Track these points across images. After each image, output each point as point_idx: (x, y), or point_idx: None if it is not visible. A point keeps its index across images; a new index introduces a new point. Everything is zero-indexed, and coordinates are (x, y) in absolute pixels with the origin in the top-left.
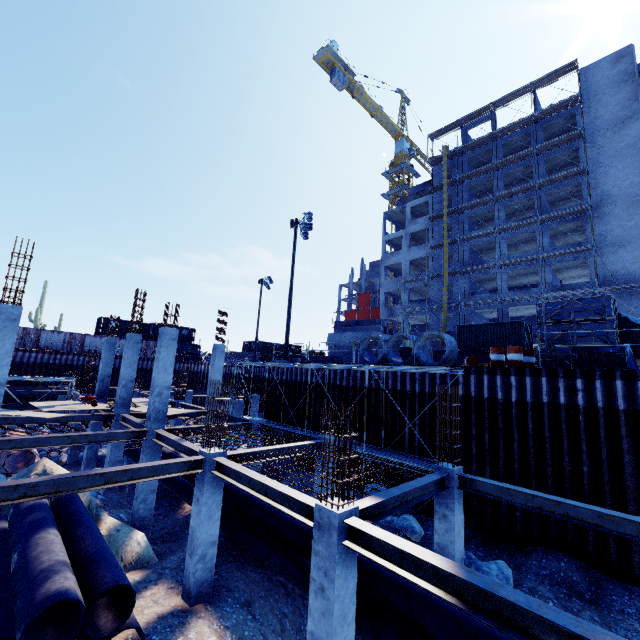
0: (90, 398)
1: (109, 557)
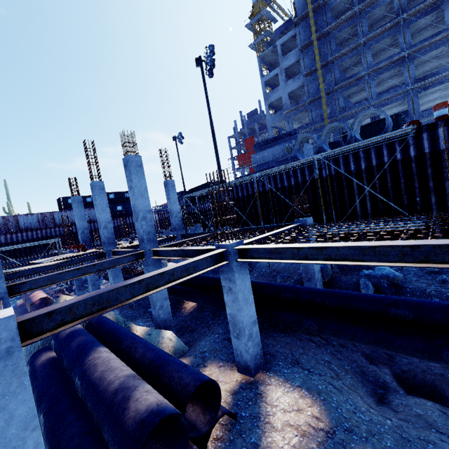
0: (79, 246)
1: (170, 358)
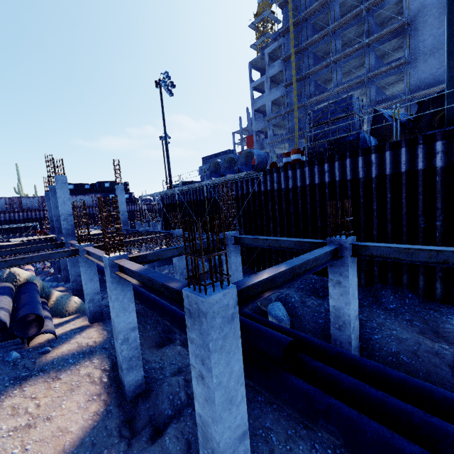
0: (41, 231)
1: (32, 304)
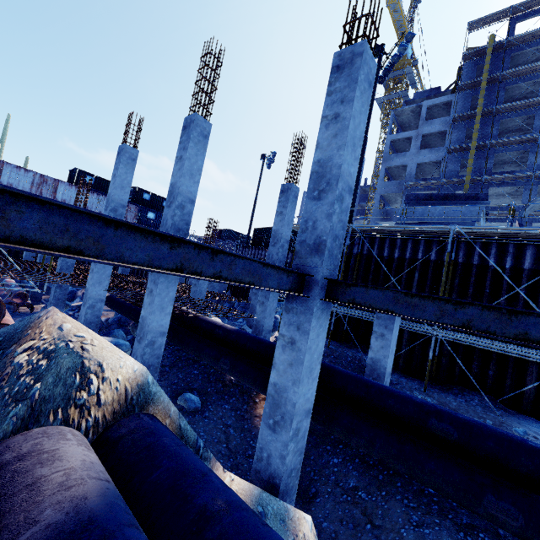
0: None
1: None
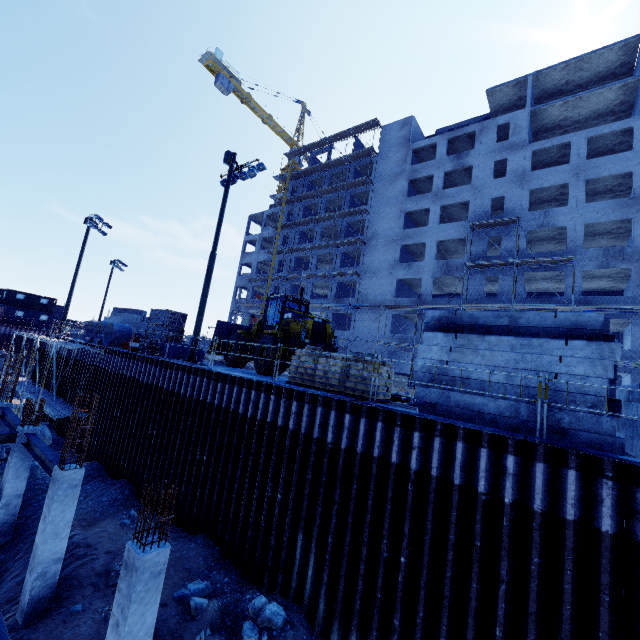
0: None
1: None
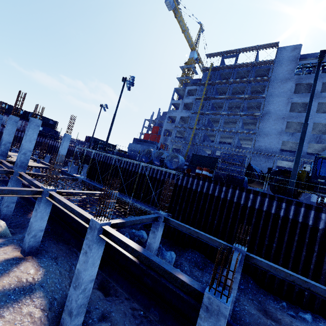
0: None
1: None
